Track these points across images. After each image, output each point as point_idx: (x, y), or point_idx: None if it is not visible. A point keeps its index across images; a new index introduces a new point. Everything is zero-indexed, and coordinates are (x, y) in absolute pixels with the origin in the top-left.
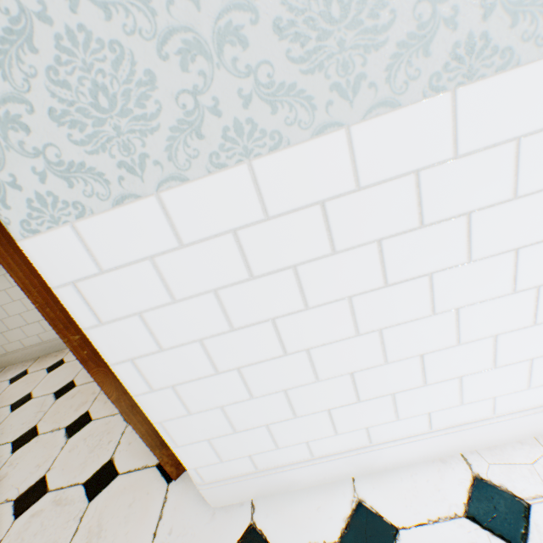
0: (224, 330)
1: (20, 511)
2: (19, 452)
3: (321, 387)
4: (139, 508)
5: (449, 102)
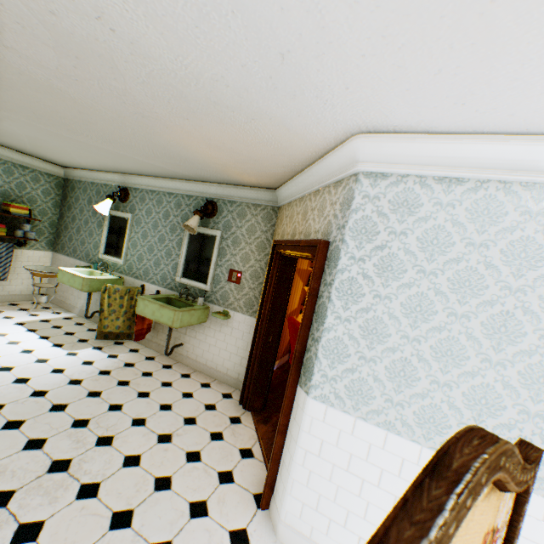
0: (344, 467)
1: (189, 459)
2: (188, 426)
3: (363, 522)
4: (242, 507)
5: None
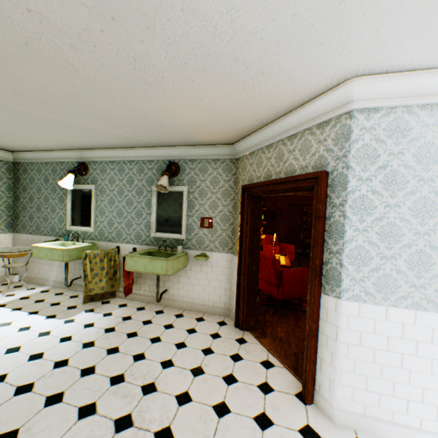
0: (383, 349)
1: (228, 382)
2: (209, 356)
3: (408, 387)
4: (294, 408)
5: None
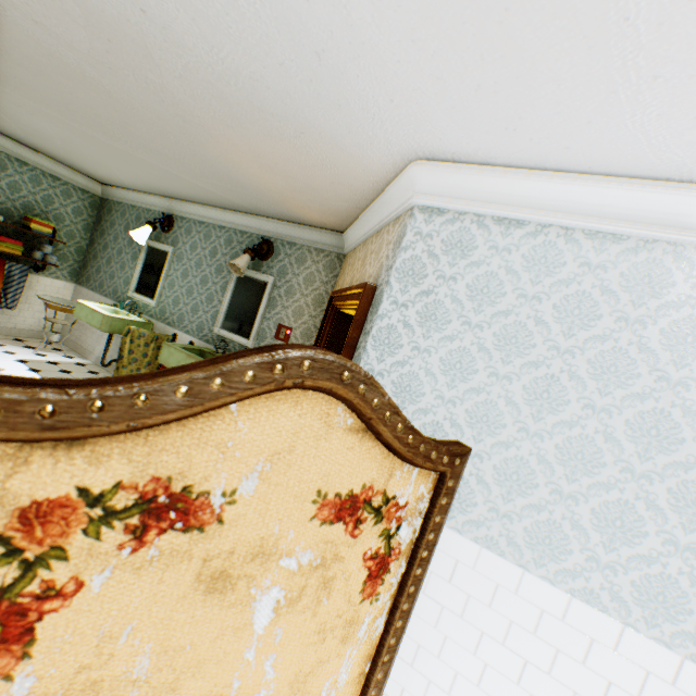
0: None
1: None
2: None
3: None
4: None
5: (478, 548)
